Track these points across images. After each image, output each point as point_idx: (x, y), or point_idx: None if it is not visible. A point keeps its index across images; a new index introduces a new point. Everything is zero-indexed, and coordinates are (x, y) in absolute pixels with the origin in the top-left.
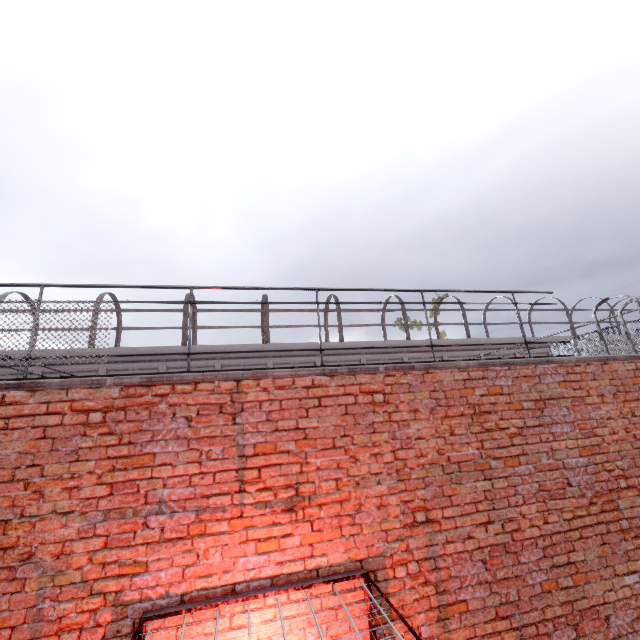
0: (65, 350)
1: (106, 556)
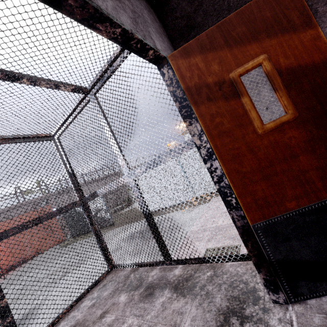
0: None
1: None
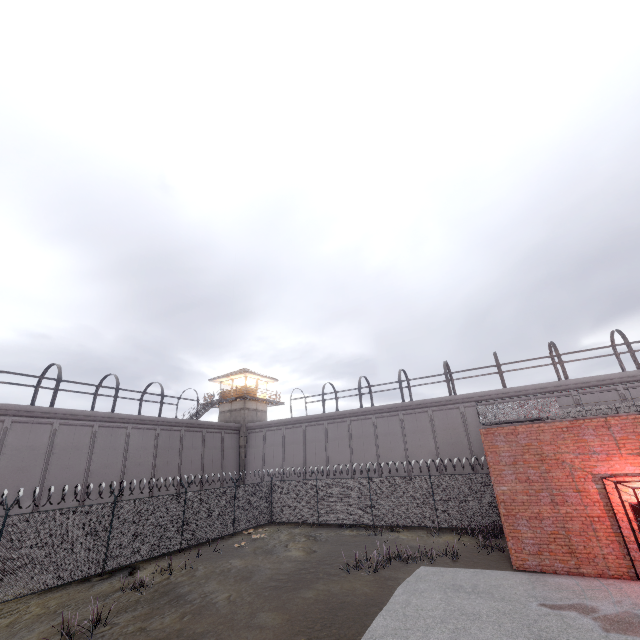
0: (439, 398)
1: (583, 463)
